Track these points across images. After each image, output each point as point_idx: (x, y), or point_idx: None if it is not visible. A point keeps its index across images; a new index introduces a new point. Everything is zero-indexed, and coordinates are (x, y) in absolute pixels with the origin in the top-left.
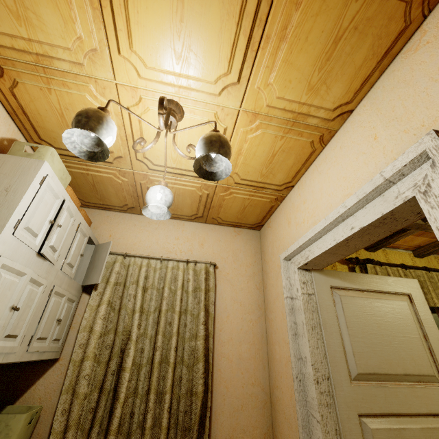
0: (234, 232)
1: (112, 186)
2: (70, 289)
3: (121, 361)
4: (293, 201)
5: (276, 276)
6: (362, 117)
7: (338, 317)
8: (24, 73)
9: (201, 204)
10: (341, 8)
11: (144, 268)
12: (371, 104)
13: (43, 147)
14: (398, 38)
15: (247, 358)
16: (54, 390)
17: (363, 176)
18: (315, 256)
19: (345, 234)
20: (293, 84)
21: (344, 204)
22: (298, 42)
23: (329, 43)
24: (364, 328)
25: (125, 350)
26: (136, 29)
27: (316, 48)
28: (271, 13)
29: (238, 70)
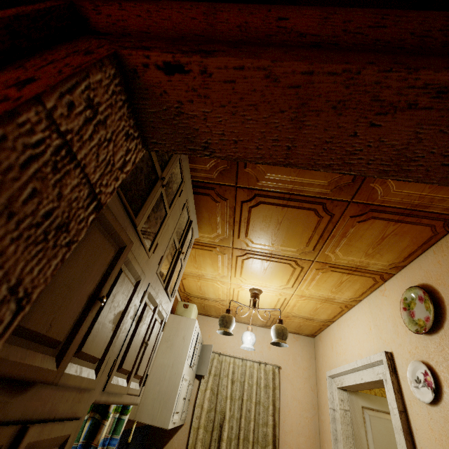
0: (294, 338)
1: (214, 308)
2: (192, 379)
3: (220, 433)
4: (334, 332)
5: (325, 385)
6: (365, 309)
7: (367, 432)
8: (190, 277)
9: (269, 321)
10: (340, 276)
11: (231, 365)
12: (368, 305)
13: (191, 304)
14: (374, 284)
15: (304, 448)
16: (182, 445)
17: (366, 348)
18: (346, 385)
19: (359, 380)
20: (322, 290)
21: (356, 362)
22: (321, 281)
23: (337, 283)
24: (387, 445)
25: (223, 426)
26: (244, 273)
27: (331, 283)
28: (306, 275)
29: (291, 284)
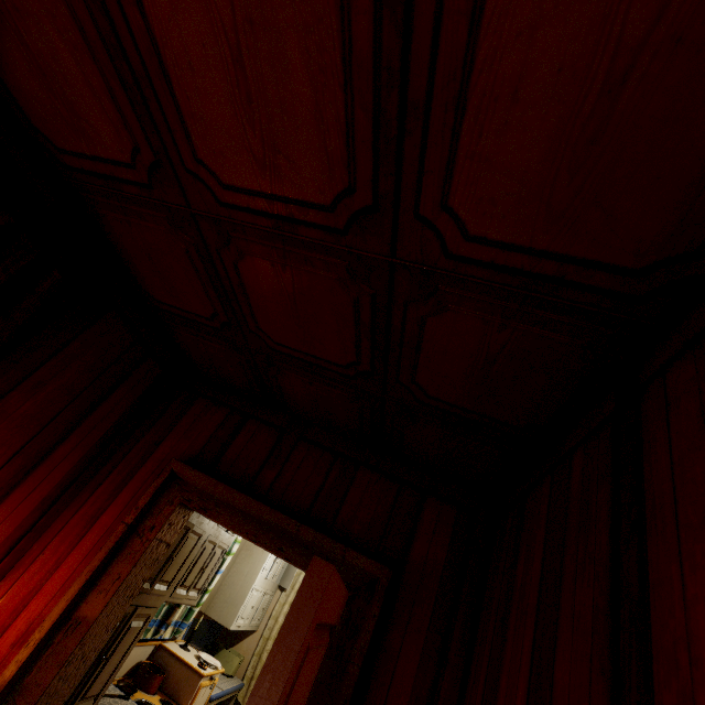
0: None
1: None
2: (272, 589)
3: None
4: None
5: None
6: None
7: None
8: None
9: None
10: None
11: None
12: None
13: None
14: None
15: None
16: (251, 650)
17: None
18: None
19: None
20: None
21: None
22: None
23: None
24: None
25: None
26: None
27: None
28: None
29: None
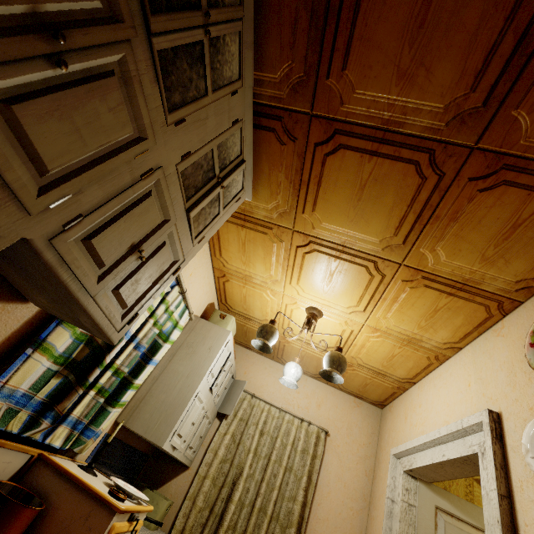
0: (354, 403)
1: None
2: (212, 413)
3: (231, 491)
4: (413, 398)
5: (385, 469)
6: (466, 359)
7: None
8: (235, 279)
9: None
10: (435, 298)
11: (265, 413)
12: (472, 353)
13: (229, 315)
14: (486, 320)
15: None
16: (181, 493)
17: (458, 413)
18: (417, 466)
19: (438, 457)
20: (406, 322)
21: (439, 430)
22: (407, 305)
23: (430, 310)
24: None
25: (236, 483)
26: (303, 279)
27: (421, 310)
28: (386, 290)
29: (364, 306)
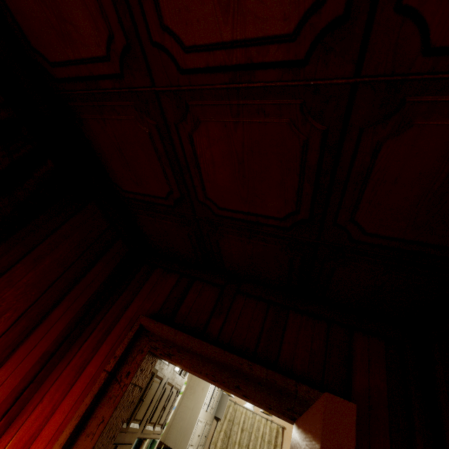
0: None
1: None
2: (211, 419)
3: None
4: None
5: None
6: None
7: None
8: None
9: None
10: None
11: (243, 415)
12: None
13: None
14: None
15: None
16: None
17: None
18: None
19: None
20: None
21: None
22: None
23: None
24: None
25: None
26: None
27: None
28: None
29: None
